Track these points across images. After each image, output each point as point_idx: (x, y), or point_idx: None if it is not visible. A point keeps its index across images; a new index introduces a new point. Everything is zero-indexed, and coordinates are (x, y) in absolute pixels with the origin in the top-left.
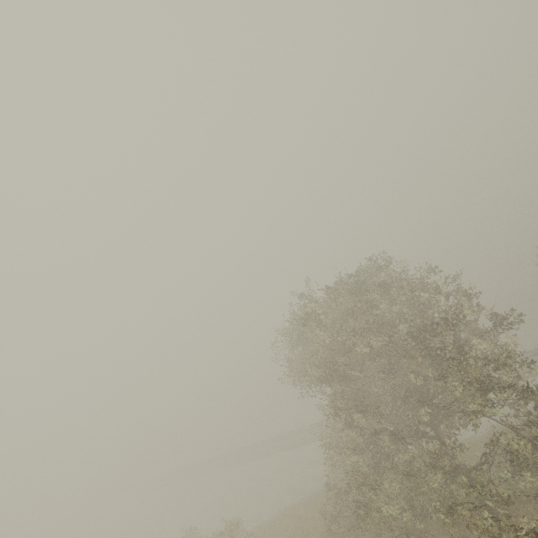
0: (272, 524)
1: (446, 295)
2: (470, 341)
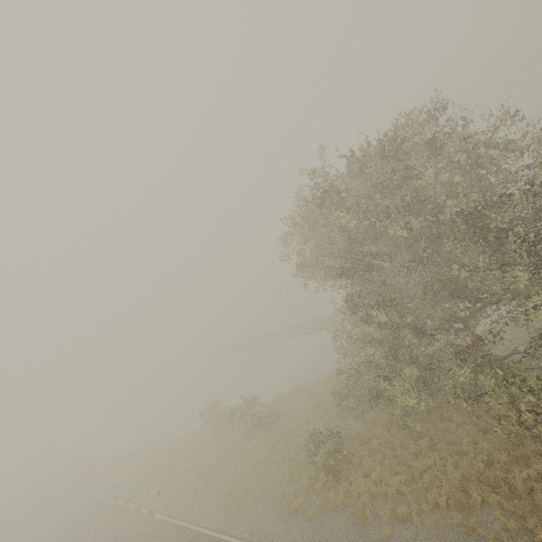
0: (287, 397)
1: (521, 155)
2: (537, 220)
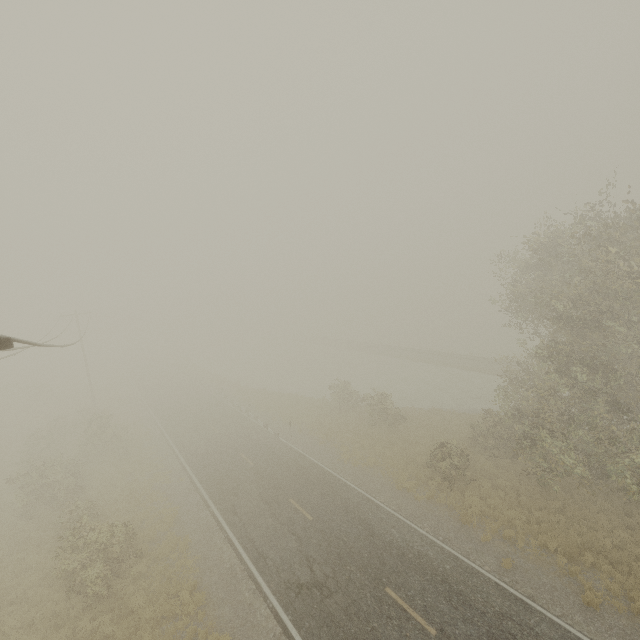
0: (416, 411)
1: None
2: None
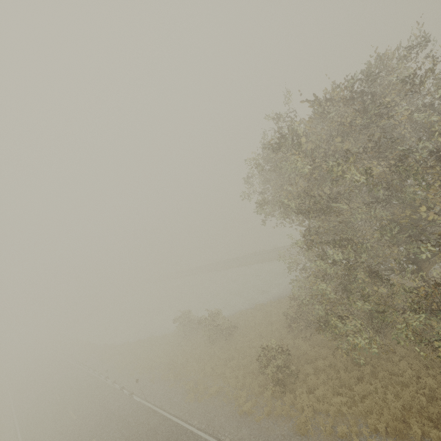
0: (245, 313)
1: None
2: None
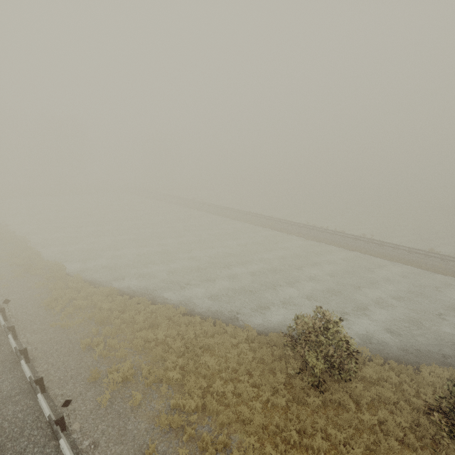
0: None
1: None
2: None
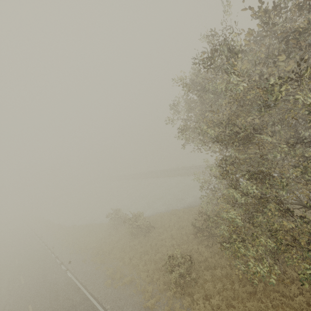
0: (163, 215)
1: None
2: None
